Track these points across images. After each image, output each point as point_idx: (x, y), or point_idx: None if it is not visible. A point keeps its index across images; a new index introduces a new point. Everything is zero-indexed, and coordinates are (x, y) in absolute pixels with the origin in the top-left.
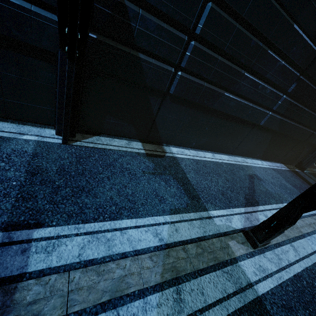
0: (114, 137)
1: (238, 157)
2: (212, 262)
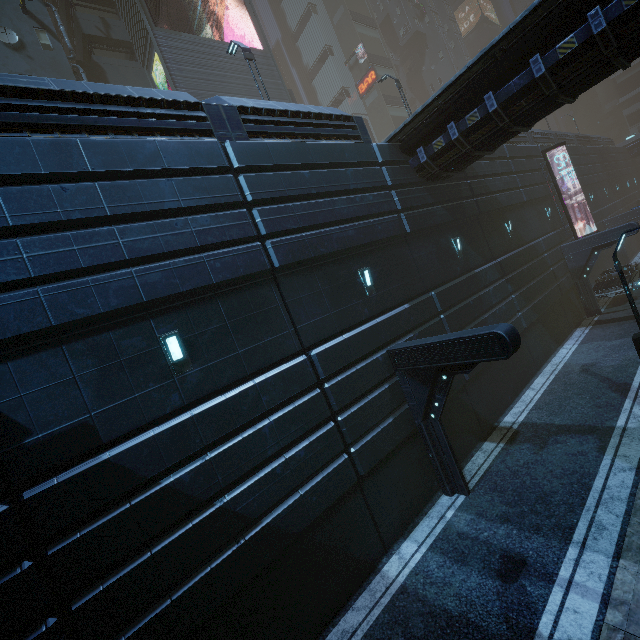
0: (467, 458)
1: (546, 367)
2: None
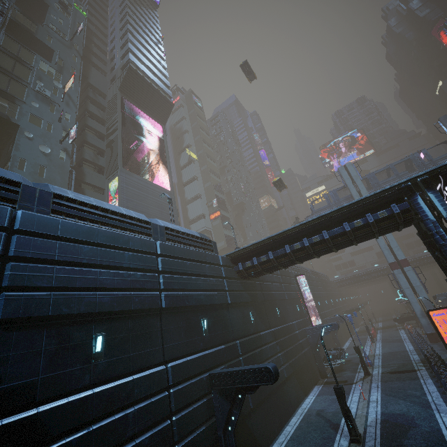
0: None
1: (298, 410)
2: None
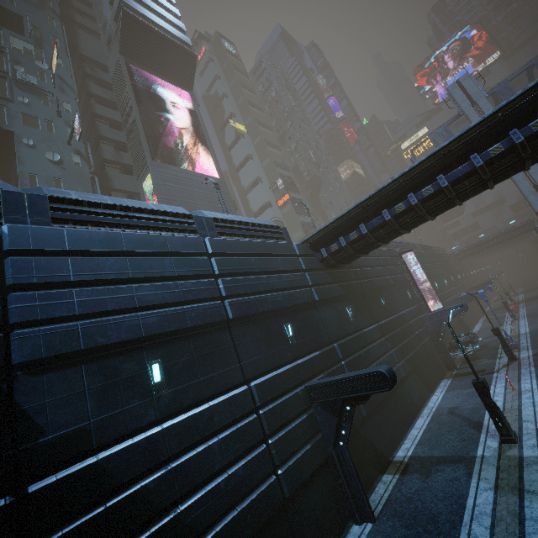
0: (371, 490)
1: (424, 410)
2: (516, 469)
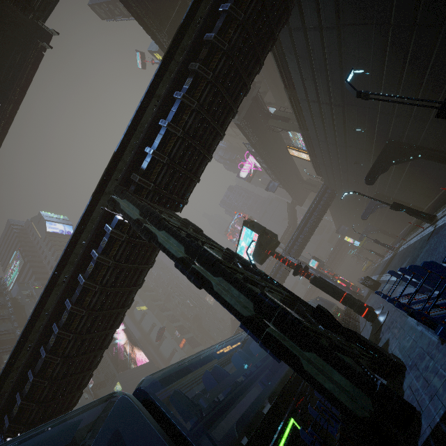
0: None
1: None
2: None
